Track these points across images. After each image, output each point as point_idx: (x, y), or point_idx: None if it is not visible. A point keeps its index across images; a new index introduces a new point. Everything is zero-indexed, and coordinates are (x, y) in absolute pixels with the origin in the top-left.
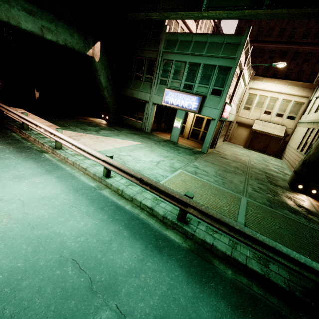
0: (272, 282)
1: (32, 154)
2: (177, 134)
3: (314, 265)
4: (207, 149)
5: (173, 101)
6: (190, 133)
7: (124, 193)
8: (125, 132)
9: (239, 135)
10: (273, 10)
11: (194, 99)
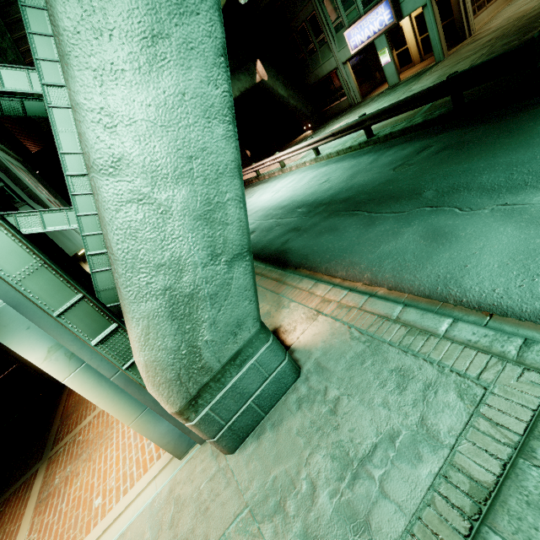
0: (430, 121)
1: (272, 179)
2: (393, 71)
3: (435, 87)
4: (442, 53)
5: (361, 38)
6: (421, 50)
7: (332, 154)
8: (332, 123)
9: None
10: None
11: (381, 11)
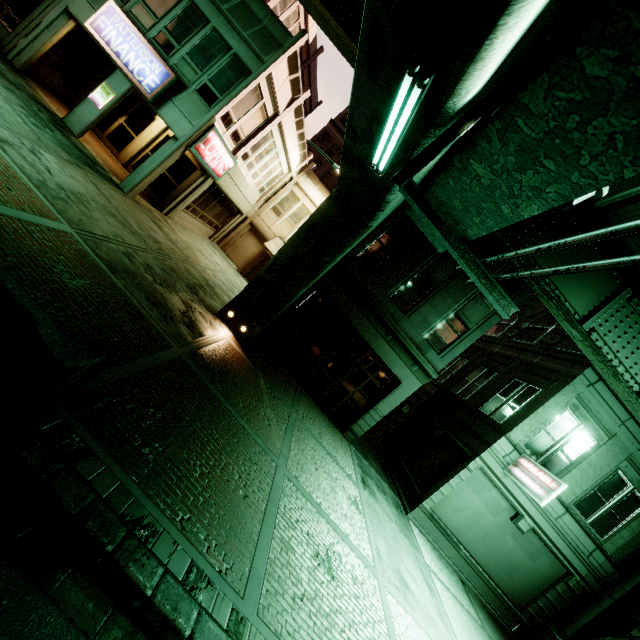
0: None
1: None
2: (88, 119)
3: None
4: (133, 187)
5: (114, 39)
6: (137, 159)
7: None
8: None
9: (245, 248)
10: (323, 6)
11: (156, 69)
